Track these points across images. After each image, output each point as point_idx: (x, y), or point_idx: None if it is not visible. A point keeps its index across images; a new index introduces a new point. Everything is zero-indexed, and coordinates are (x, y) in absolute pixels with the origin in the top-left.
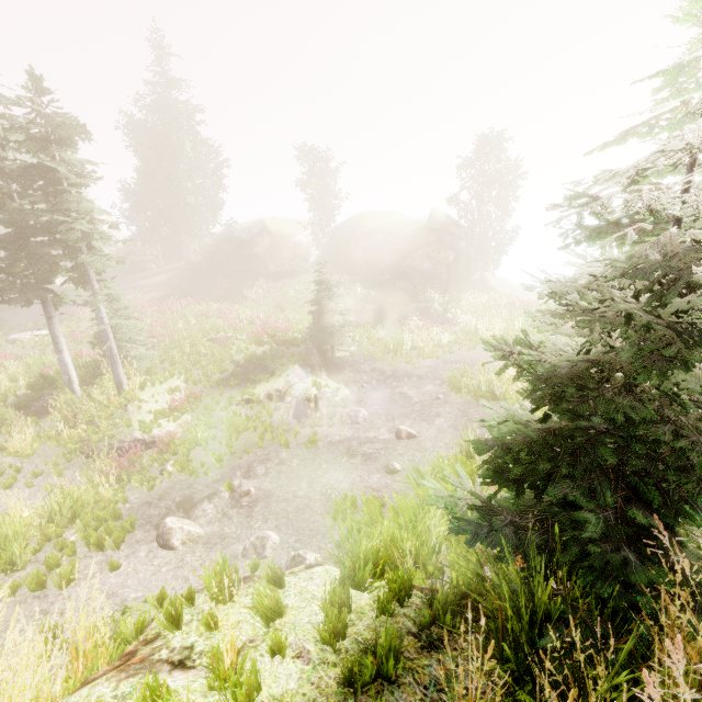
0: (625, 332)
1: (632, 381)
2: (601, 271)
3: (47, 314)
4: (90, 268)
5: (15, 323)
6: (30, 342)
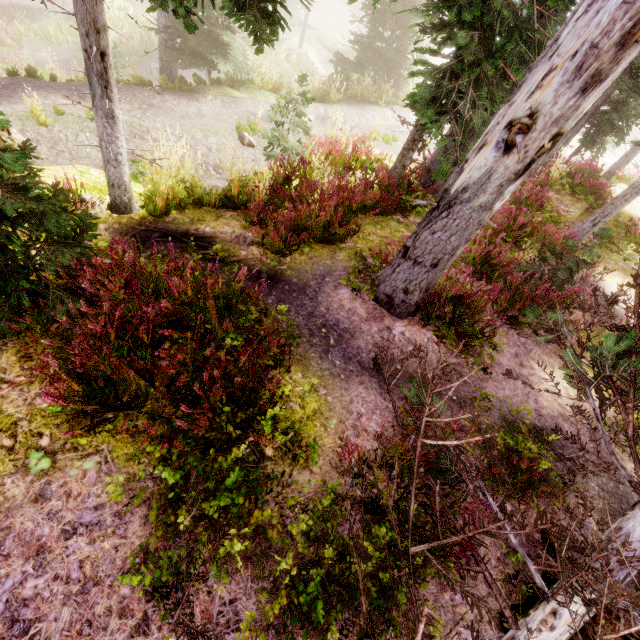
0: None
1: None
2: None
3: None
4: None
5: None
6: None
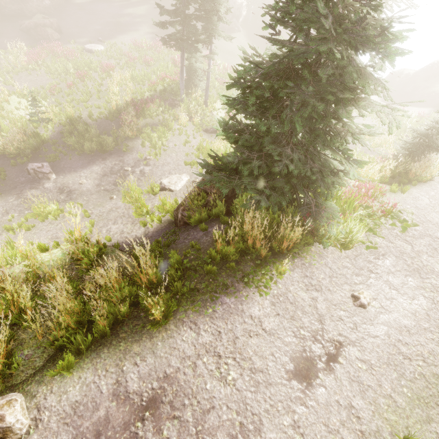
0: (436, 129)
1: (432, 136)
2: (438, 120)
3: (183, 56)
4: (214, 37)
5: (67, 31)
6: (99, 54)
